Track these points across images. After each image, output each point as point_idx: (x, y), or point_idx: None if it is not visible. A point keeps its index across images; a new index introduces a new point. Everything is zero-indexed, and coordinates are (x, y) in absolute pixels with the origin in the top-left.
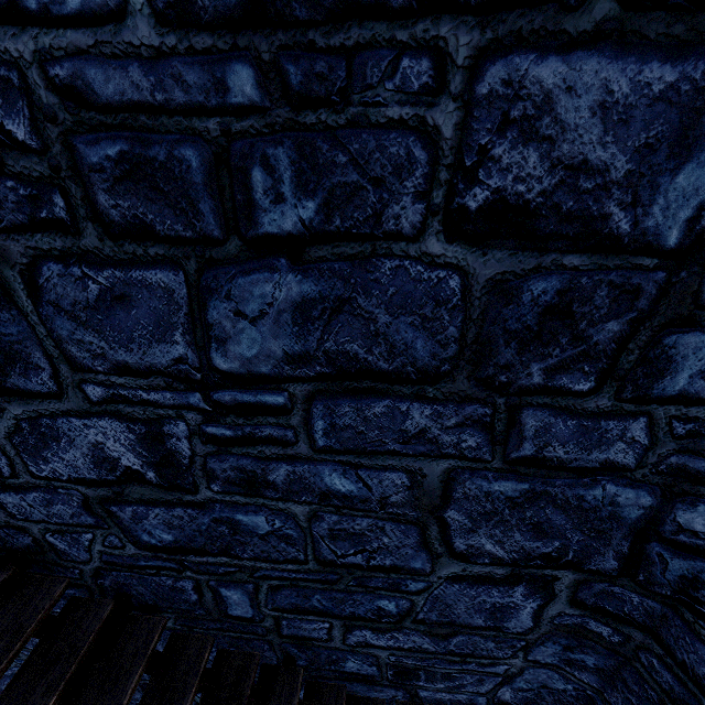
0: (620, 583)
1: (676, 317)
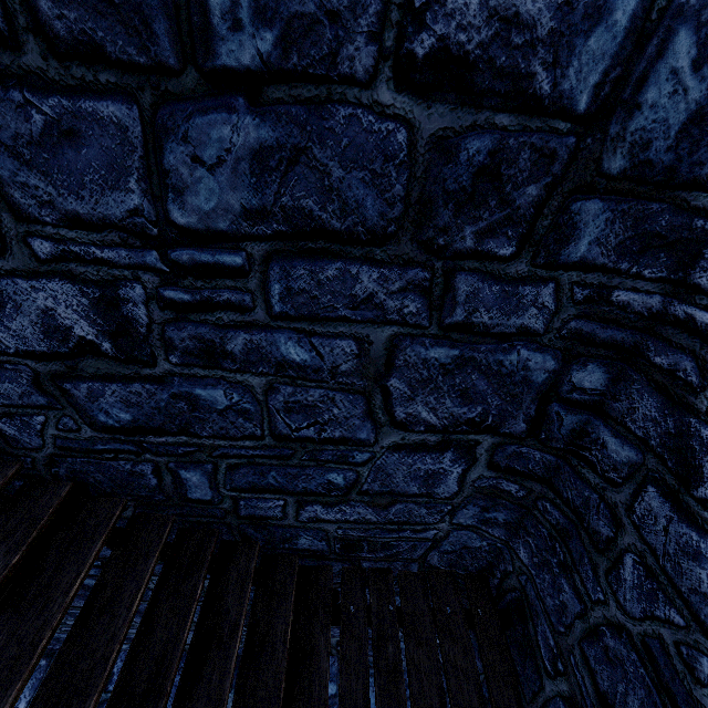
0: (527, 443)
1: (582, 184)
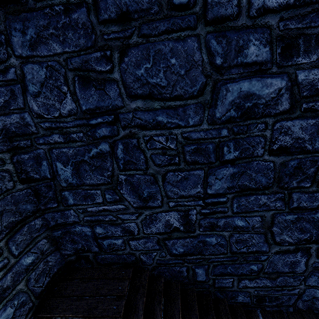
0: None
1: None
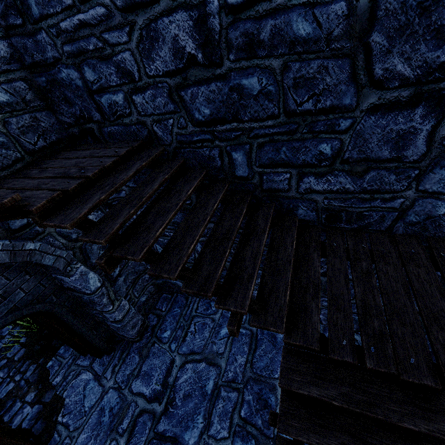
0: None
1: None
